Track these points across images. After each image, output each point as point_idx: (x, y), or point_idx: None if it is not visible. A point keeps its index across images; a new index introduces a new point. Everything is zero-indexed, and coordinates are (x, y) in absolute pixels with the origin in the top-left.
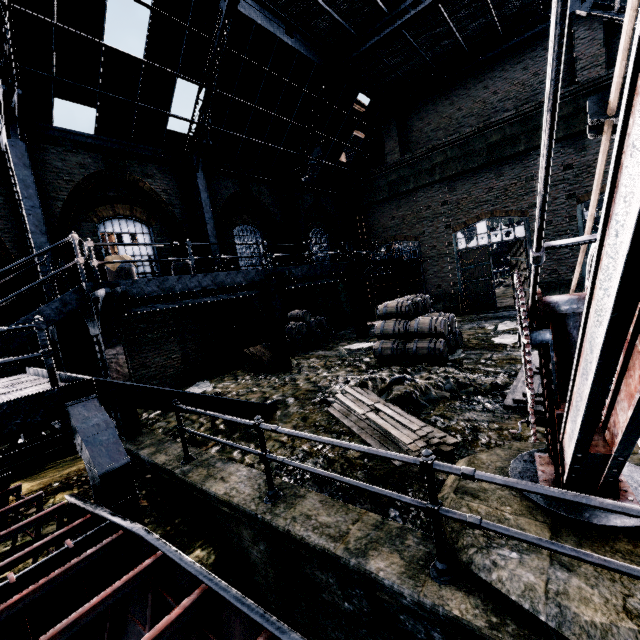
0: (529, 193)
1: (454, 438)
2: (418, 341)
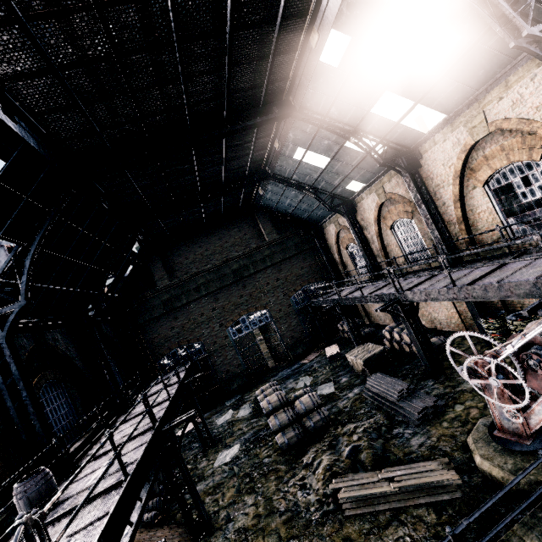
0: (264, 295)
1: (444, 458)
2: (311, 417)
